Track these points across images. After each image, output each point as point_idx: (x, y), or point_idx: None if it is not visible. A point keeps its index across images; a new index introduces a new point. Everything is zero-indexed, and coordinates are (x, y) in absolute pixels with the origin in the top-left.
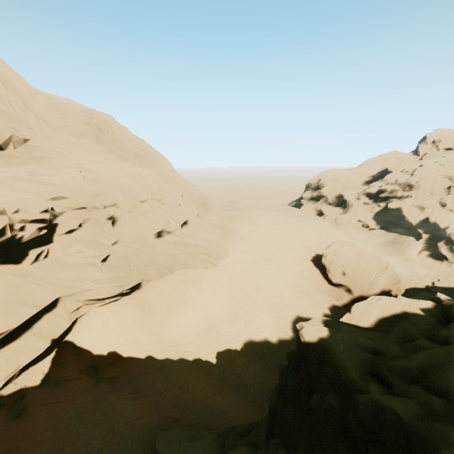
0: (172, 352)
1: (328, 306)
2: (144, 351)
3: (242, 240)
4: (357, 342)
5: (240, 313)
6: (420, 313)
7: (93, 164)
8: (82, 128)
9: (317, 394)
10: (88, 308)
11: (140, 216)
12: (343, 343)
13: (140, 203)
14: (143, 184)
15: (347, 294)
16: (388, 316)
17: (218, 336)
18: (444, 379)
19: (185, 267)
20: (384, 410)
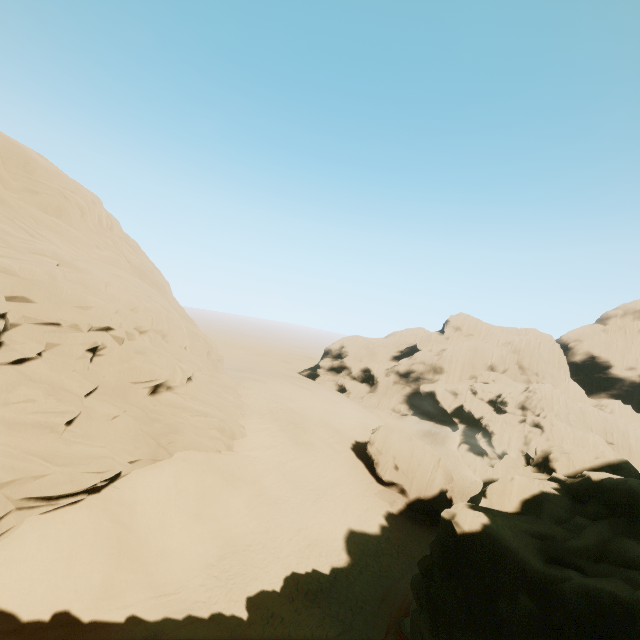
0: (171, 606)
1: (383, 514)
2: (122, 607)
3: (260, 413)
4: (520, 528)
5: (272, 527)
6: (555, 492)
7: (78, 259)
8: (59, 202)
9: (504, 600)
10: (18, 517)
11: (136, 353)
12: (508, 529)
13: (139, 334)
14: (149, 307)
15: (402, 497)
16: (529, 497)
17: (244, 569)
18: (628, 551)
19: (191, 447)
20: (597, 594)
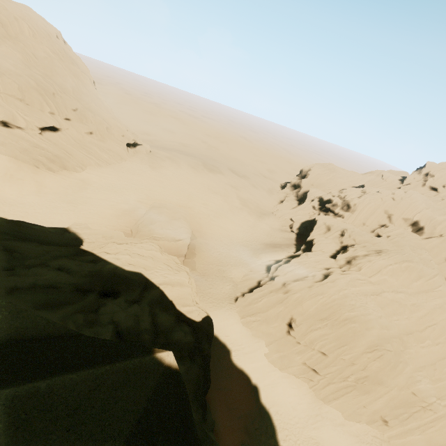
0: None
1: None
2: None
3: (118, 170)
4: None
5: (27, 204)
6: None
7: None
8: None
9: None
10: None
11: None
12: None
13: None
14: None
15: None
16: None
17: None
18: None
19: (12, 156)
20: None
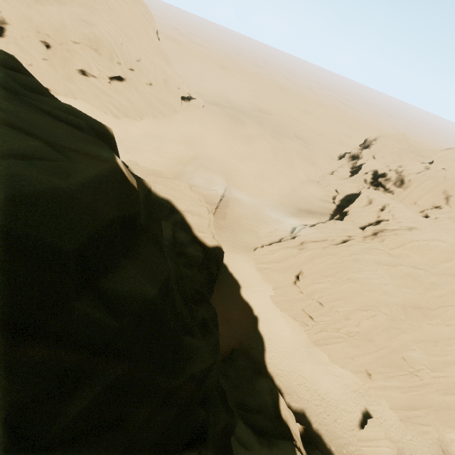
0: None
1: None
2: None
3: (170, 122)
4: None
5: None
6: None
7: None
8: None
9: None
10: None
11: (67, 51)
12: None
13: (73, 43)
14: (79, 30)
15: None
16: None
17: None
18: None
19: (88, 102)
20: None
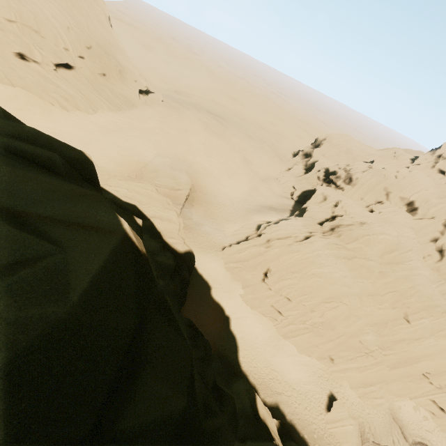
0: None
1: None
2: None
3: (128, 117)
4: None
5: None
6: None
7: None
8: None
9: None
10: None
11: None
12: None
13: (7, 21)
14: (14, 6)
15: None
16: None
17: None
18: None
19: (29, 90)
20: None
